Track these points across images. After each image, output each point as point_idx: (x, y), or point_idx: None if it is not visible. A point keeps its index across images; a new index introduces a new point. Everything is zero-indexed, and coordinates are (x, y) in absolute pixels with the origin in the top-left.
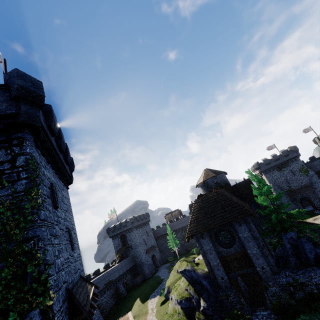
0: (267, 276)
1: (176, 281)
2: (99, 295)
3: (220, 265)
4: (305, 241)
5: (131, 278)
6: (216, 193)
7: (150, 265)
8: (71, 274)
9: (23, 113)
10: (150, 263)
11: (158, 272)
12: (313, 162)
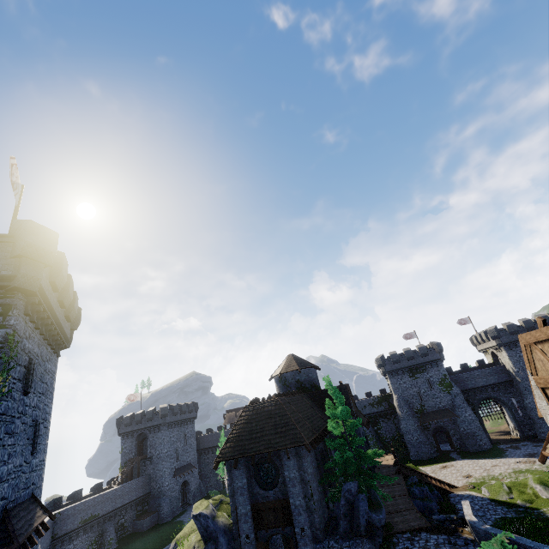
0: (305, 543)
1: (192, 532)
2: (66, 539)
3: (249, 514)
4: (362, 498)
5: (134, 517)
6: (275, 403)
7: (175, 498)
8: (17, 489)
9: (21, 277)
10: (176, 496)
11: (185, 514)
12: (464, 372)
